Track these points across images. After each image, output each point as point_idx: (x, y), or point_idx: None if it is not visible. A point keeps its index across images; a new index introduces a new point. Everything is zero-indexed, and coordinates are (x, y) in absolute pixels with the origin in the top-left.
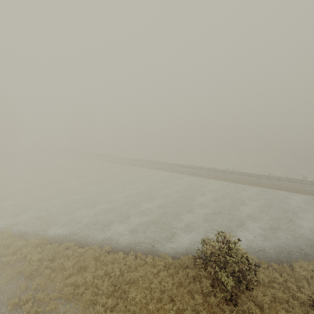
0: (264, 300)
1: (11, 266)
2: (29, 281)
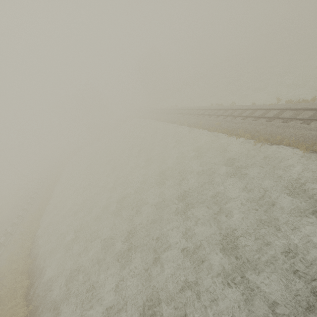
0: None
1: None
2: None
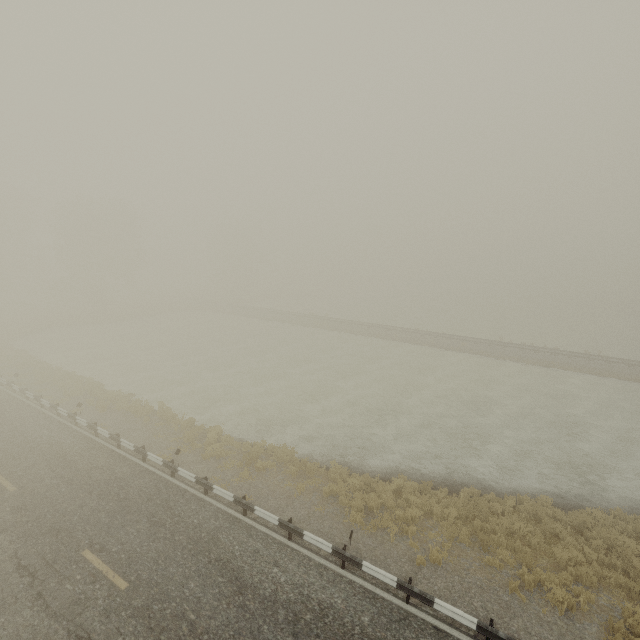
0: None
1: (417, 525)
2: (485, 553)
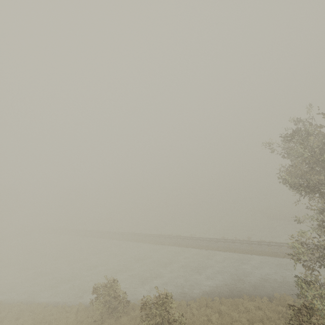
0: (126, 324)
1: None
2: None
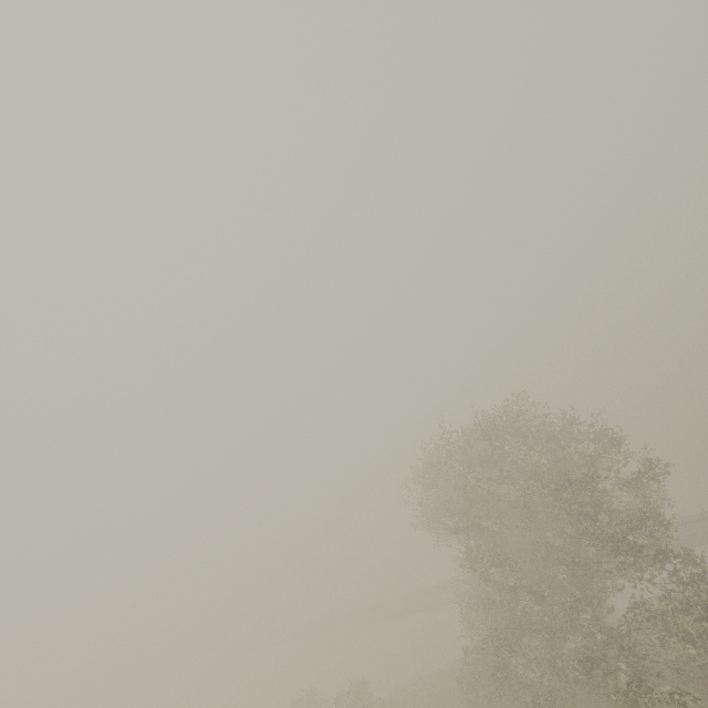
0: None
1: None
2: None
